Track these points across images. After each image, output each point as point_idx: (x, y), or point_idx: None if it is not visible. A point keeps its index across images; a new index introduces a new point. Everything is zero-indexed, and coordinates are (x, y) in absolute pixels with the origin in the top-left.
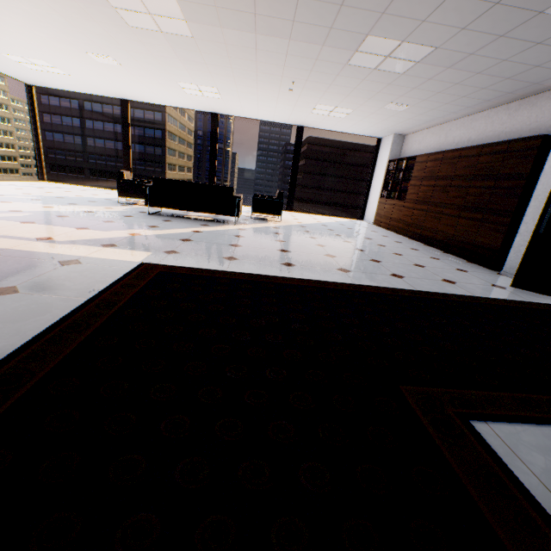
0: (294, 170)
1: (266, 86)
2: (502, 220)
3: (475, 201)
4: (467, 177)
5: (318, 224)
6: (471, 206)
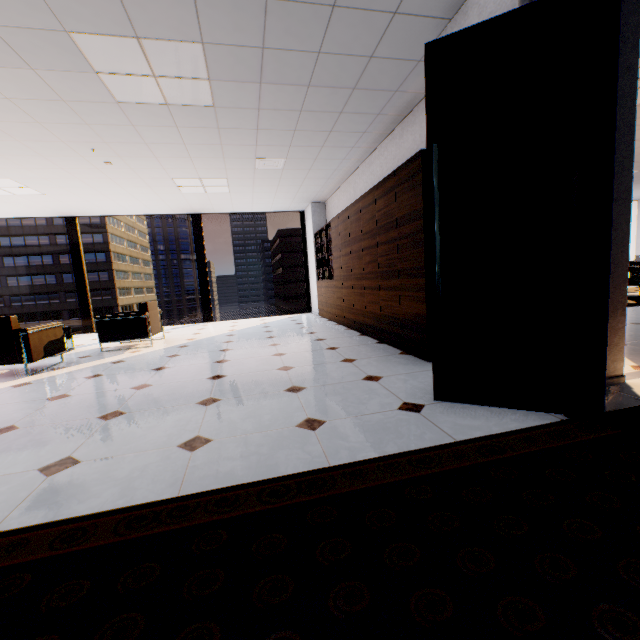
0: (201, 269)
1: (69, 163)
2: (418, 283)
3: (387, 262)
4: (373, 233)
5: (222, 335)
6: (385, 270)
